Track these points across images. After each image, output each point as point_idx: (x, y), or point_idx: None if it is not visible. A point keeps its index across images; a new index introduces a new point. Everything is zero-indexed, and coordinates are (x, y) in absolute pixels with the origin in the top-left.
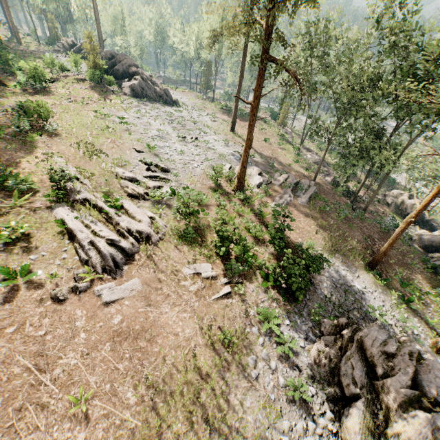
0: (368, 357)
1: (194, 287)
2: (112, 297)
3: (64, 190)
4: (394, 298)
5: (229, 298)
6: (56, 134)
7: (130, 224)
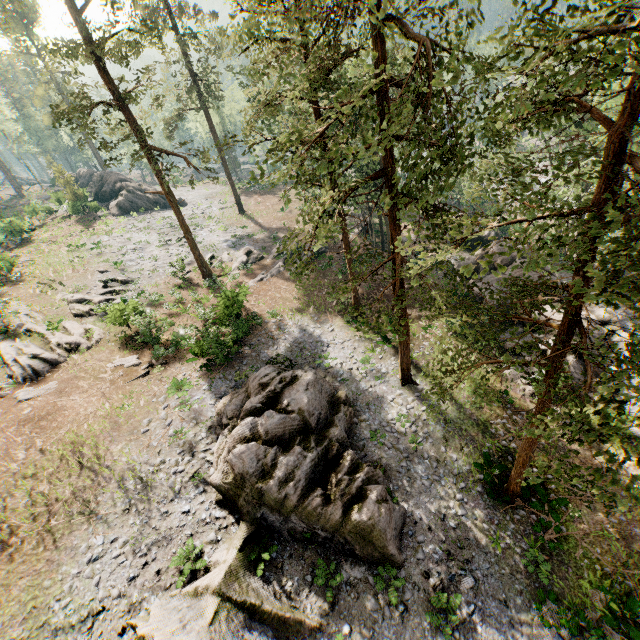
0: (249, 393)
1: (112, 376)
2: (27, 396)
3: (13, 328)
4: (374, 342)
5: (146, 379)
6: (22, 281)
7: (61, 339)
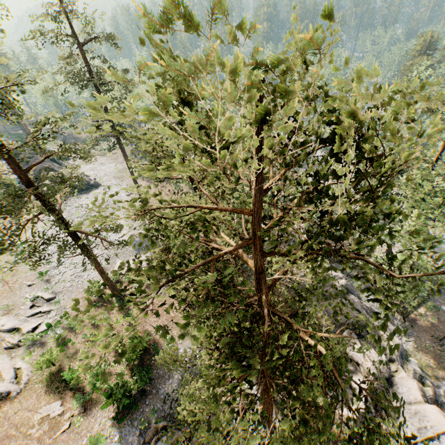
0: None
1: (39, 432)
2: None
3: None
4: None
5: (68, 432)
6: None
7: None
